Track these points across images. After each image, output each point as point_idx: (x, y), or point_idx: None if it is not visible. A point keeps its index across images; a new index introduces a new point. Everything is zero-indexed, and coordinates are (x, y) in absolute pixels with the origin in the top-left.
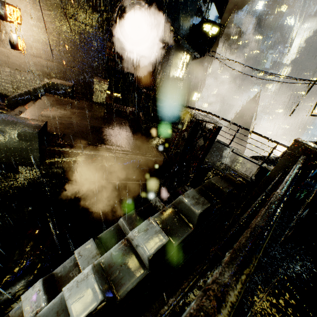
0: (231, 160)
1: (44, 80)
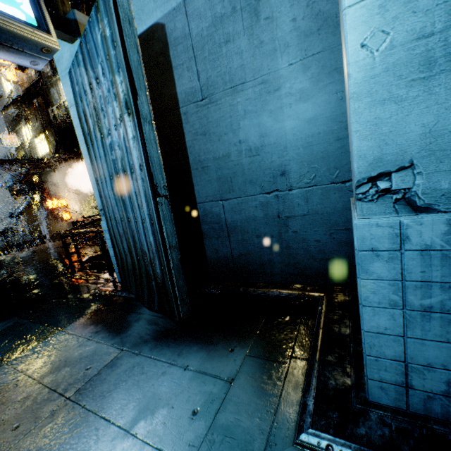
0: (44, 267)
1: None
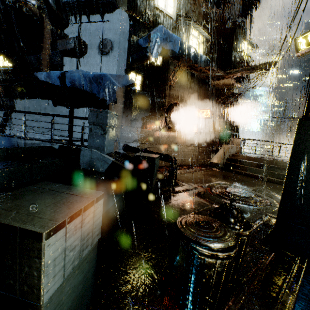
0: None
1: (196, 149)
